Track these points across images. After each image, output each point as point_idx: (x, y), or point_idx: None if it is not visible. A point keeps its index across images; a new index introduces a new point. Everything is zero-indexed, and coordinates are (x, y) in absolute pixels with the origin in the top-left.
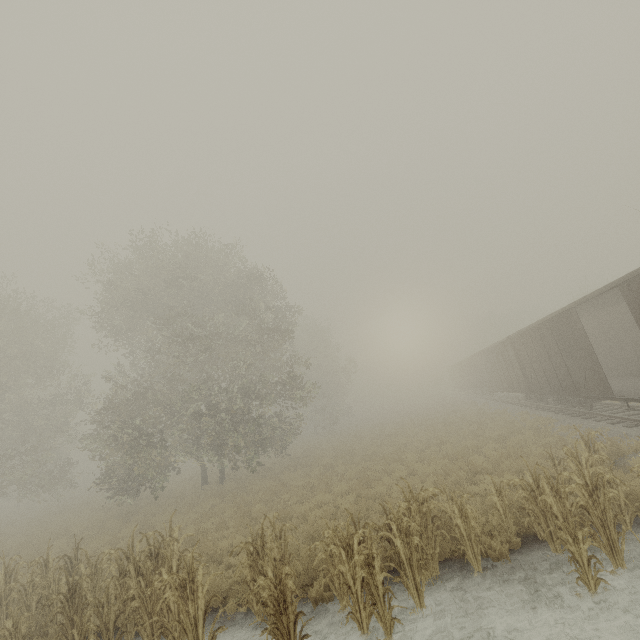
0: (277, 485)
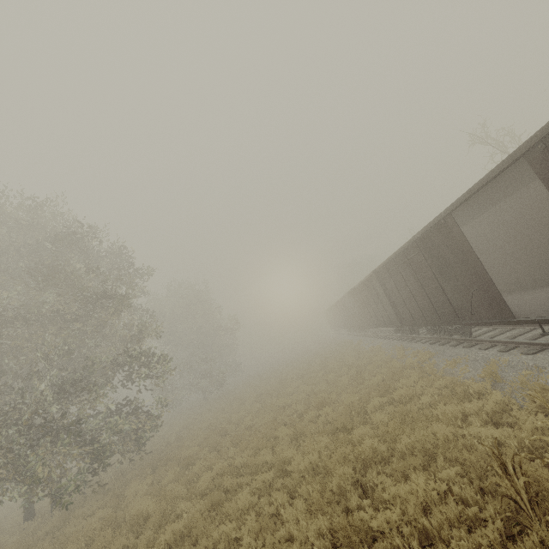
0: (96, 525)
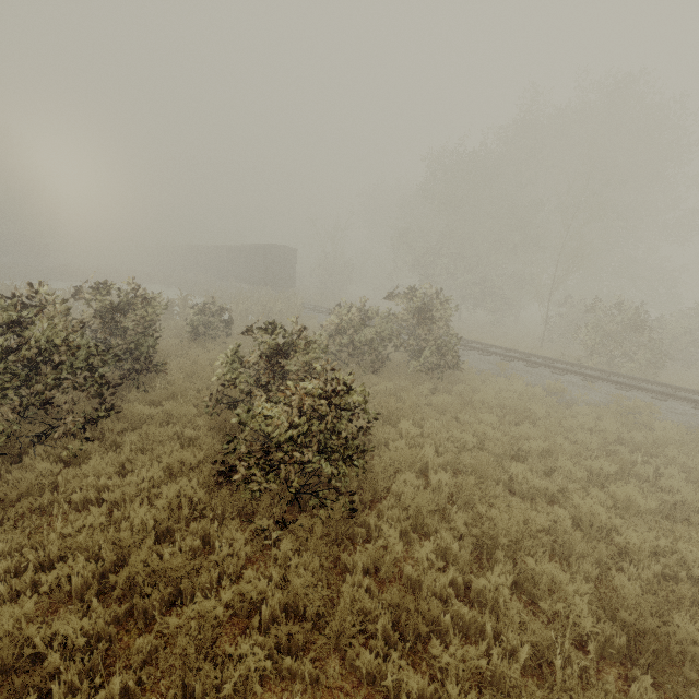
0: None
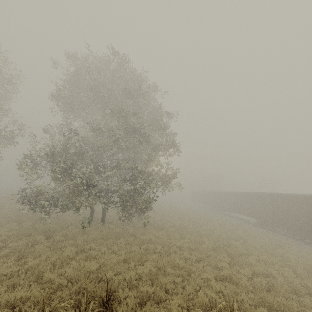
0: (167, 241)
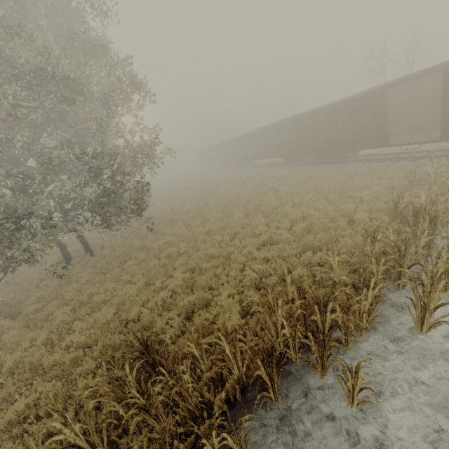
0: (189, 235)
